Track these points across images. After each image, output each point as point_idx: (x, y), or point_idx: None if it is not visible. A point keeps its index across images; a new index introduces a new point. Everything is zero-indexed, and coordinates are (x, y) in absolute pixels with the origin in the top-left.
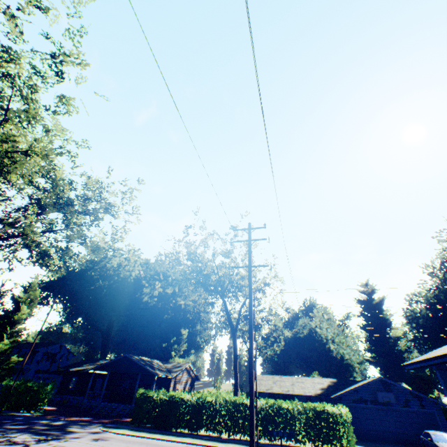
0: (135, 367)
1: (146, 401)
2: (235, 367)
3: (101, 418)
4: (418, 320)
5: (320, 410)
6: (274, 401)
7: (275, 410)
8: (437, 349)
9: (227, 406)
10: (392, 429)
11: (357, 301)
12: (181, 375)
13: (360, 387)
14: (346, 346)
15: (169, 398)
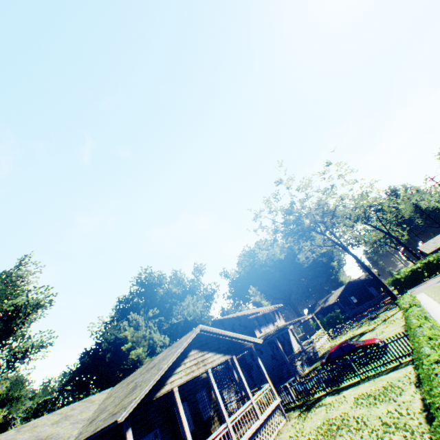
0: (358, 283)
1: (398, 281)
2: (407, 250)
3: (373, 306)
4: None
5: None
6: None
7: None
8: None
9: None
10: None
11: None
12: None
13: None
14: None
15: (408, 272)
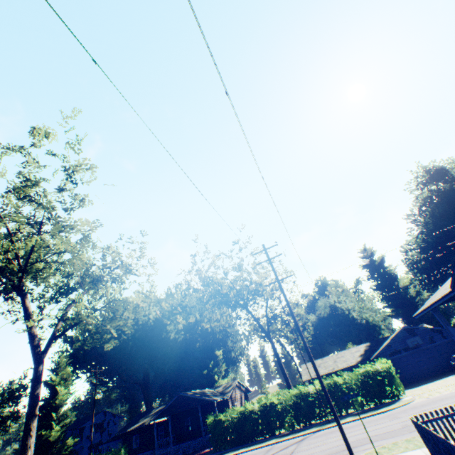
0: (192, 401)
1: (219, 426)
2: (280, 366)
3: None
4: (417, 266)
5: (367, 373)
6: (328, 380)
7: (331, 387)
8: (429, 298)
9: (291, 401)
10: (428, 366)
11: (362, 267)
12: (235, 393)
13: (390, 341)
14: (366, 310)
15: (238, 415)
